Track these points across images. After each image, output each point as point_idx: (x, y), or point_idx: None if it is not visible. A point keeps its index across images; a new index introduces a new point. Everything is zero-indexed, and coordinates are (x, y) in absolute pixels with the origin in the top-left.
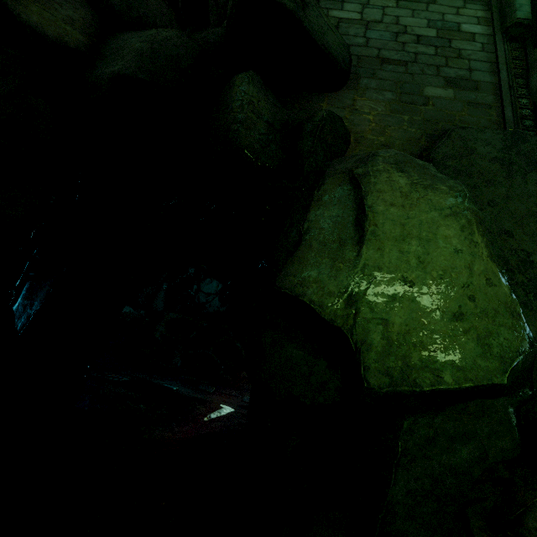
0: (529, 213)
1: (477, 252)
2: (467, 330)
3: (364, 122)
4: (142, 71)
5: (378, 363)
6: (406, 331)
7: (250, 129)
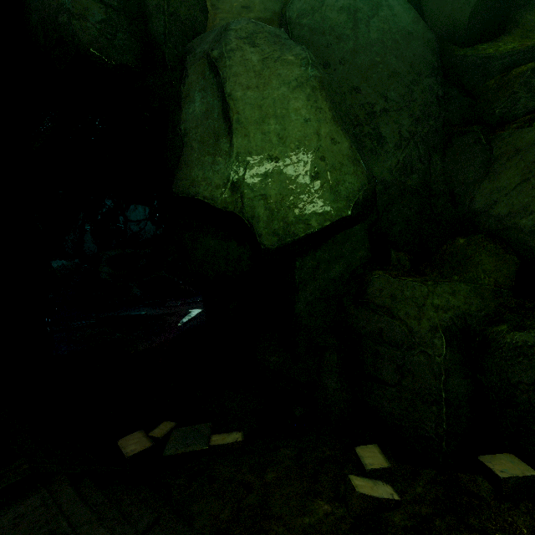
0: (372, 65)
1: (322, 117)
2: (323, 184)
3: None
4: None
5: (267, 229)
6: (281, 199)
7: (84, 18)
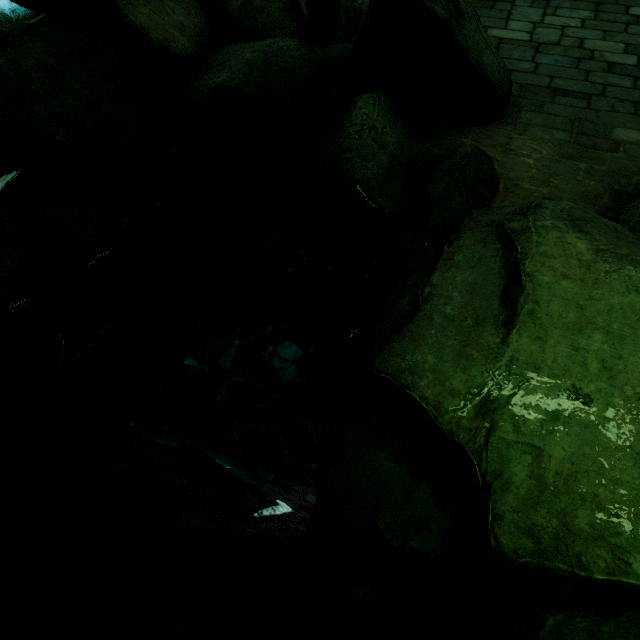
0: None
1: None
2: None
3: (521, 167)
4: (248, 84)
5: (518, 514)
6: (571, 472)
7: (368, 160)
